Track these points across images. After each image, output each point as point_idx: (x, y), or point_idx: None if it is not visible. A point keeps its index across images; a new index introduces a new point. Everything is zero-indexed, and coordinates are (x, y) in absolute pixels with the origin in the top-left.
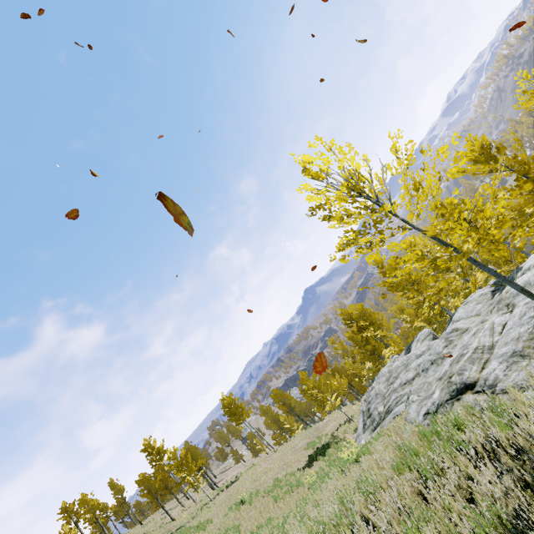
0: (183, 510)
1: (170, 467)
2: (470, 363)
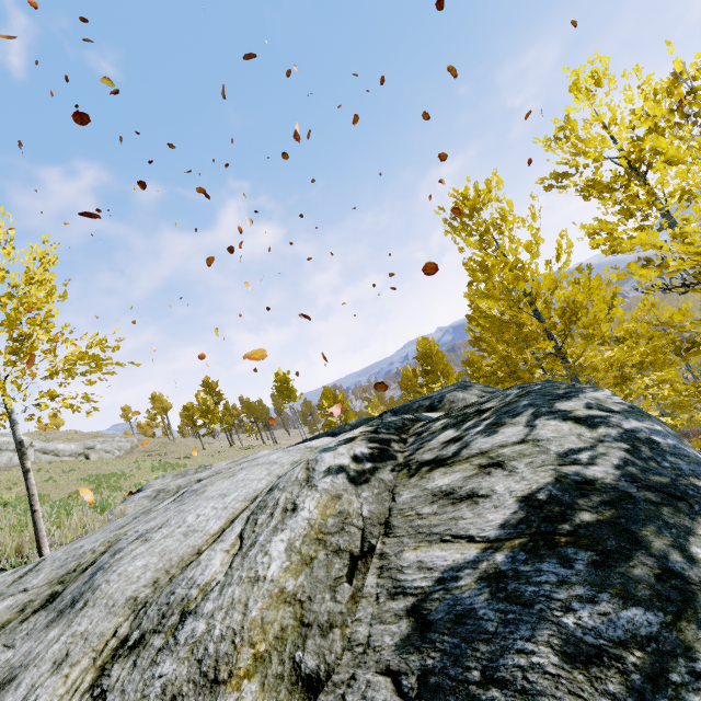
0: (219, 446)
1: (197, 410)
2: (176, 474)
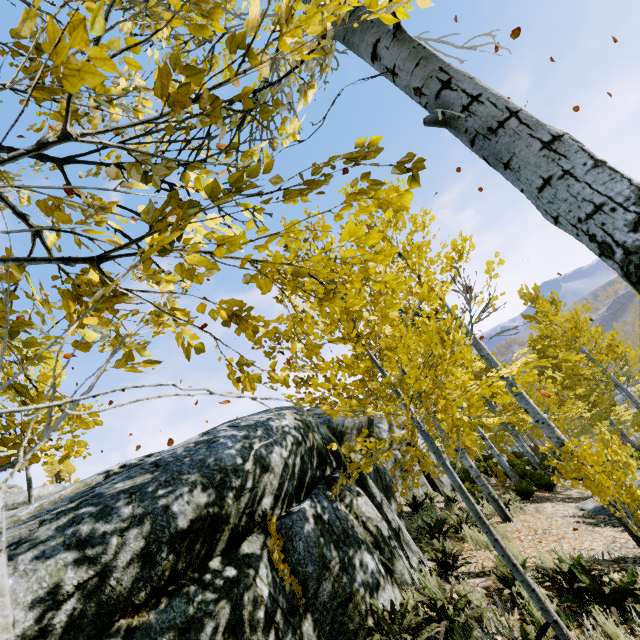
0: None
1: None
2: None
